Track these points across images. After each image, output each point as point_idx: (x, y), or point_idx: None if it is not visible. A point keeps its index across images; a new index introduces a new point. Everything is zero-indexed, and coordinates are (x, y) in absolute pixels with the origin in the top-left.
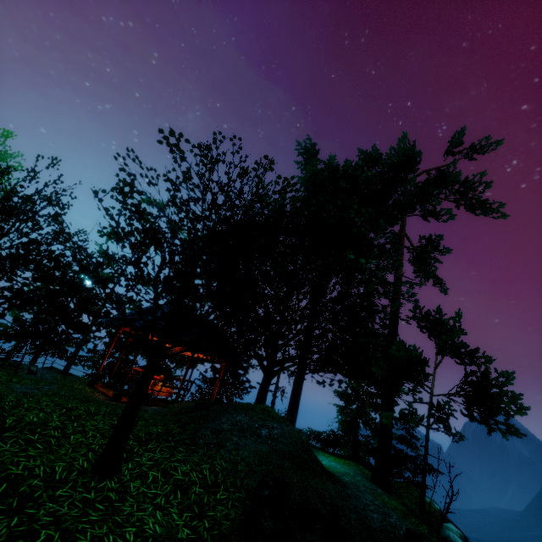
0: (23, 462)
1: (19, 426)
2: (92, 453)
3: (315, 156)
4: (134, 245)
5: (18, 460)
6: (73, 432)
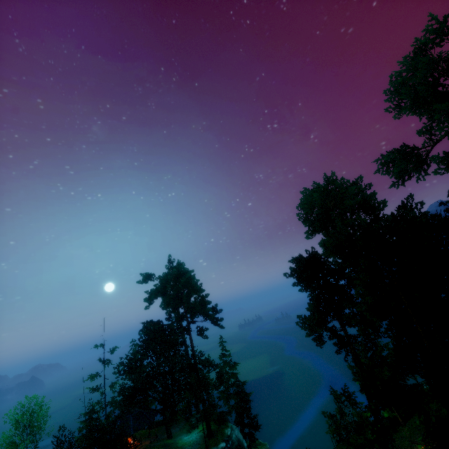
0: None
1: None
2: None
3: (149, 278)
4: None
5: None
6: None
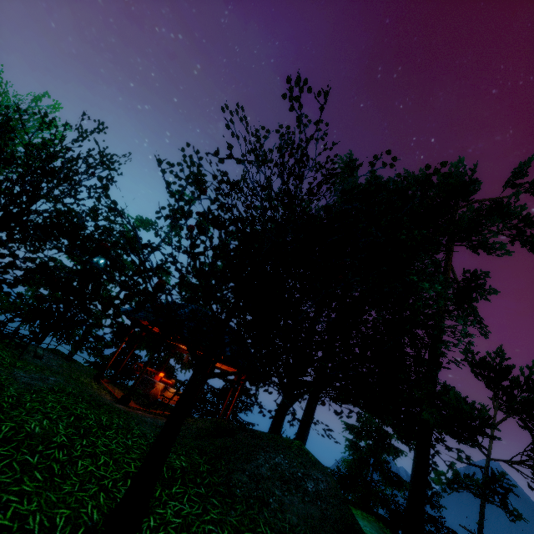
0: (13, 504)
1: (16, 438)
2: (104, 494)
3: (354, 172)
4: (193, 227)
5: (7, 499)
6: (81, 454)
